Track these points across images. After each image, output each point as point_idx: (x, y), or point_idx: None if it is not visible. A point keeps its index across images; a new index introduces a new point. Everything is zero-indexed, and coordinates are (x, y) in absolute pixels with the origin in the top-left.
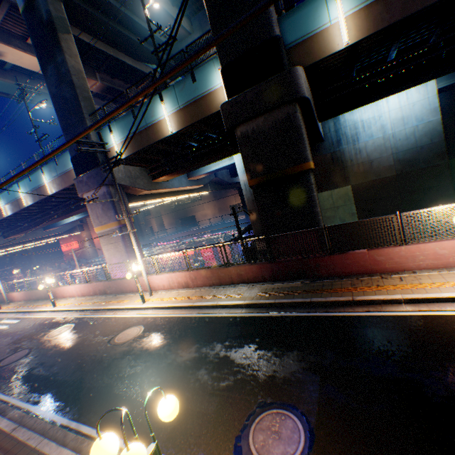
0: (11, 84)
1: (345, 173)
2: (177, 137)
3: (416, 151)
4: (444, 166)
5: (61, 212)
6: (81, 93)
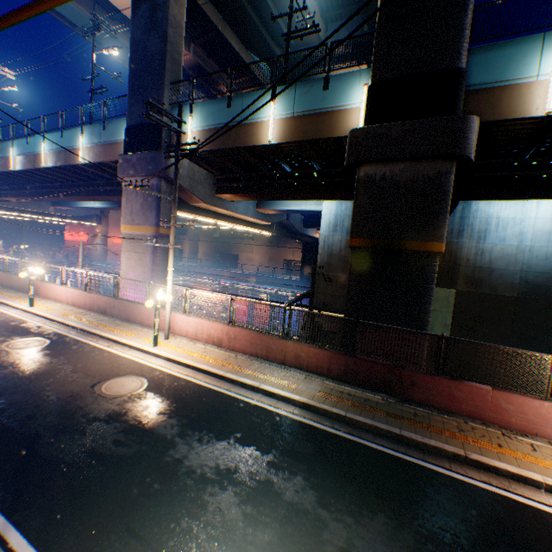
0: (83, 13)
1: (455, 272)
2: (273, 151)
3: None
4: None
5: (84, 190)
6: (171, 52)
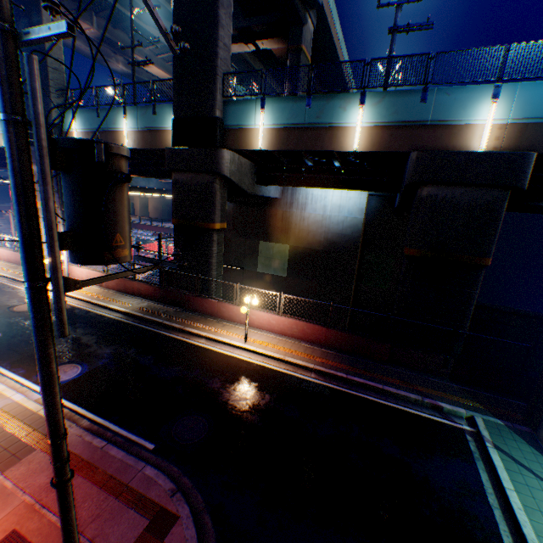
0: None
1: (289, 233)
2: (135, 151)
3: (341, 237)
4: (355, 257)
5: None
6: (52, 64)
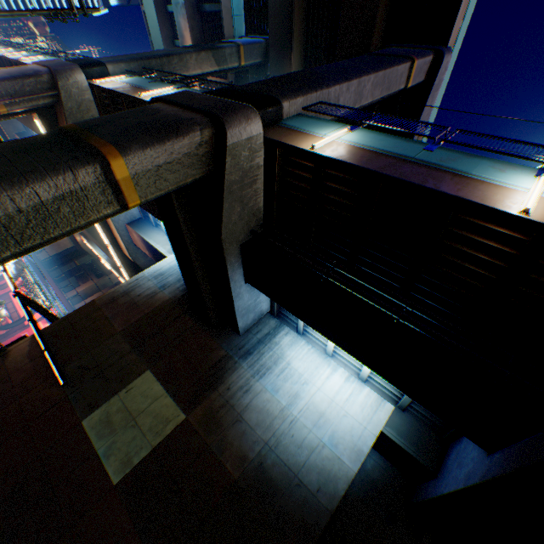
0: None
1: (206, 393)
2: None
3: (292, 480)
4: None
5: None
6: (165, 63)
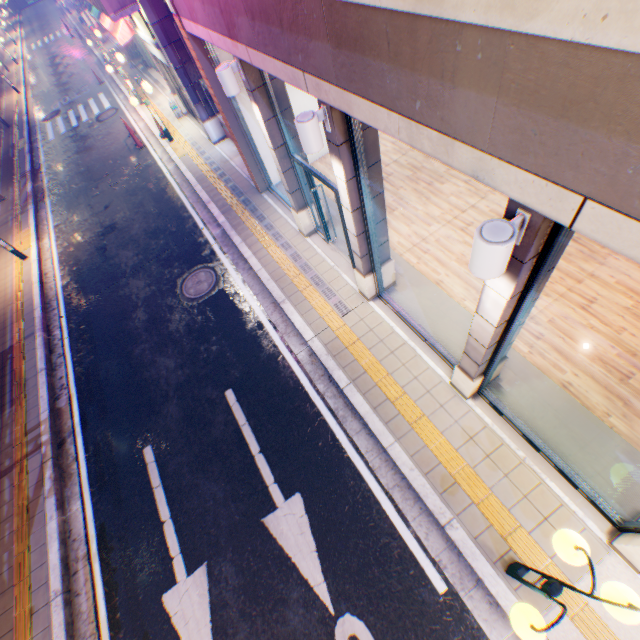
0: None
1: None
2: None
3: None
4: None
5: None
6: None
